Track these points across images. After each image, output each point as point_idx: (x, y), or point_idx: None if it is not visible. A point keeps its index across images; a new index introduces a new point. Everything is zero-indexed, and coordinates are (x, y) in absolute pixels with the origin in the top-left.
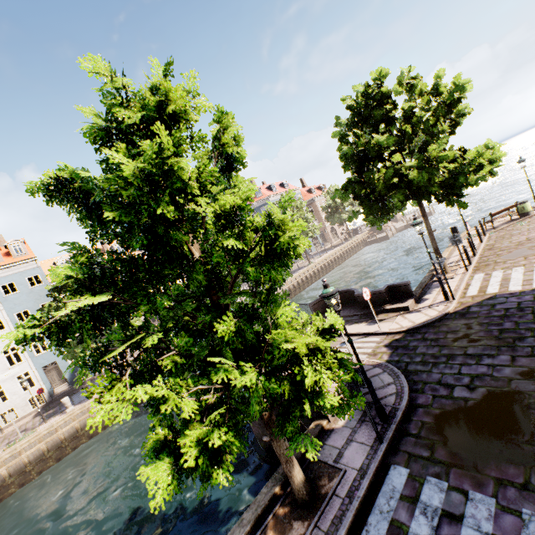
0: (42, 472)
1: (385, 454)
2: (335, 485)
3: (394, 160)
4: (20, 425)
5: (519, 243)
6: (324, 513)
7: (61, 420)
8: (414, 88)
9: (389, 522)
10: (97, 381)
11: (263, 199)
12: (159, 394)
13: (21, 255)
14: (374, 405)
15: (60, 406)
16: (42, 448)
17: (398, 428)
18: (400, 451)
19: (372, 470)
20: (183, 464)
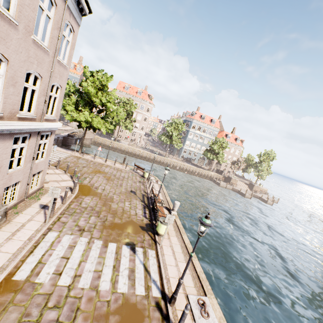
0: None
1: None
2: None
3: (74, 99)
4: None
5: (98, 166)
6: None
7: None
8: (102, 81)
9: None
10: None
11: (191, 118)
12: None
13: (78, 71)
14: None
15: None
16: None
17: None
18: None
19: None
20: None
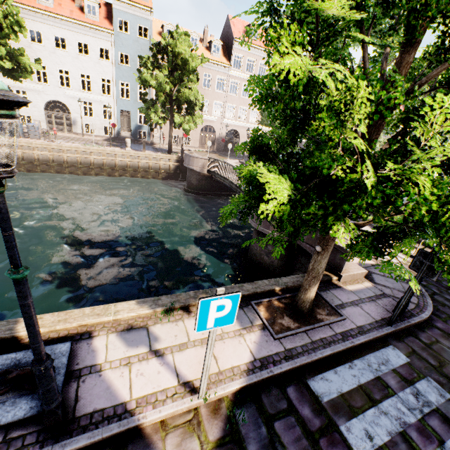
0: (97, 175)
1: (387, 334)
2: (333, 321)
3: None
4: (94, 139)
5: None
6: (315, 330)
7: (121, 151)
8: None
9: (376, 377)
10: (291, 27)
11: None
12: (335, 103)
13: None
14: (388, 298)
15: (121, 144)
16: (103, 160)
17: (407, 327)
18: (404, 343)
19: (373, 335)
20: (345, 184)
